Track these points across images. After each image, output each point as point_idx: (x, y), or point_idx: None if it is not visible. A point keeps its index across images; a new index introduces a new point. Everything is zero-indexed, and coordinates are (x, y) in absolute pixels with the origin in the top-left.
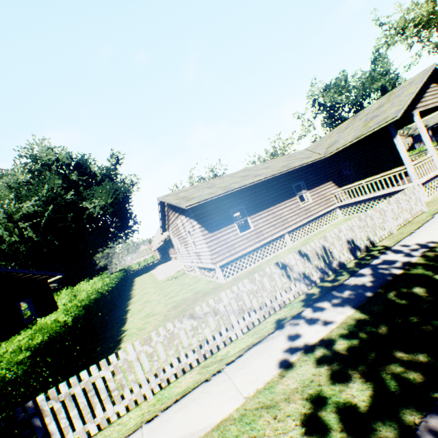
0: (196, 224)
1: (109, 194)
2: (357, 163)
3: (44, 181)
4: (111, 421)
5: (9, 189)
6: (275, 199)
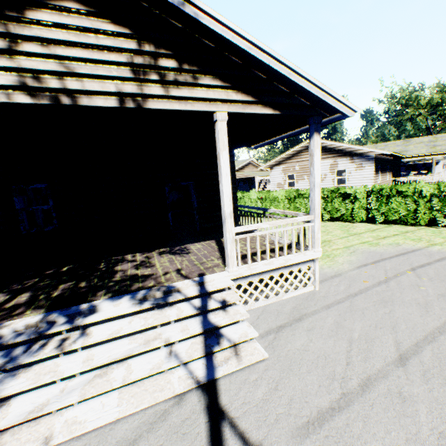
0: (370, 165)
1: None
2: (395, 169)
3: None
4: None
5: None
6: (384, 170)
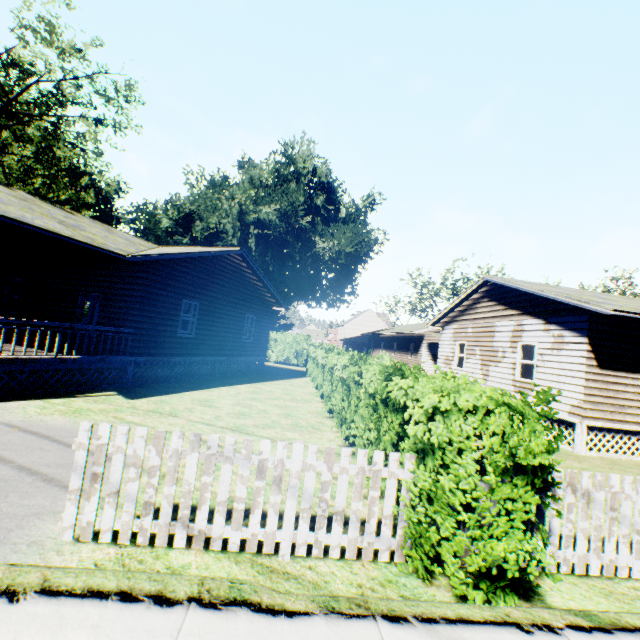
0: (579, 342)
1: (352, 241)
2: None
3: (290, 191)
4: (618, 575)
5: (250, 184)
6: None
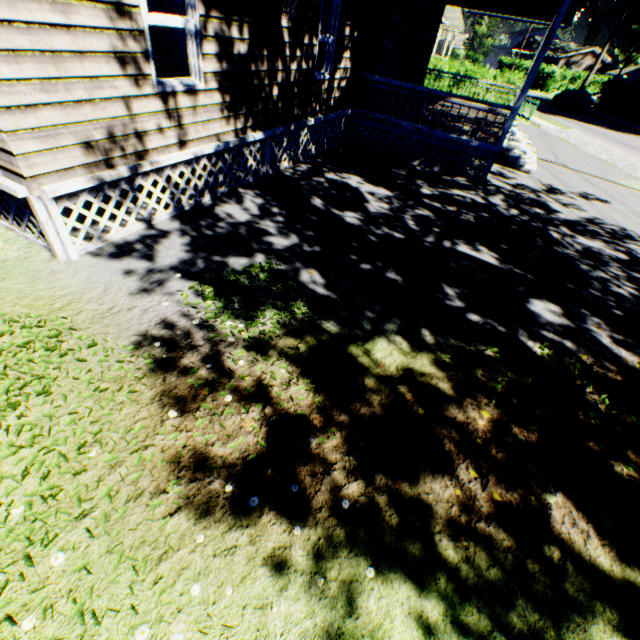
0: None
1: None
2: None
3: None
4: None
5: None
6: None
